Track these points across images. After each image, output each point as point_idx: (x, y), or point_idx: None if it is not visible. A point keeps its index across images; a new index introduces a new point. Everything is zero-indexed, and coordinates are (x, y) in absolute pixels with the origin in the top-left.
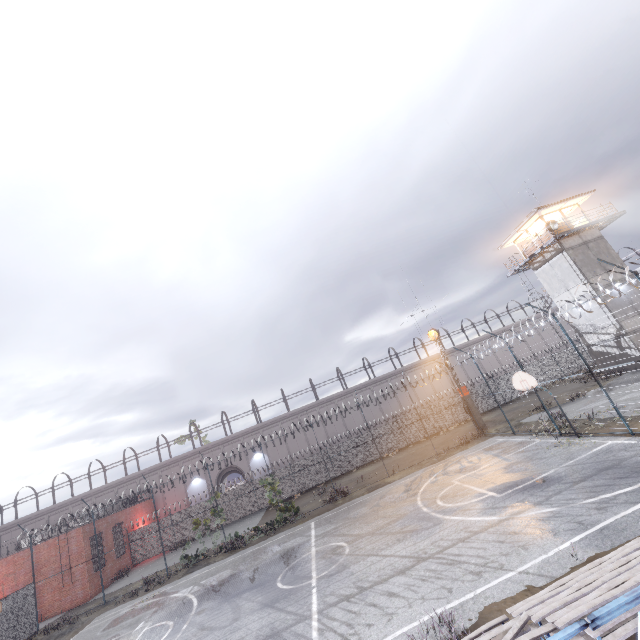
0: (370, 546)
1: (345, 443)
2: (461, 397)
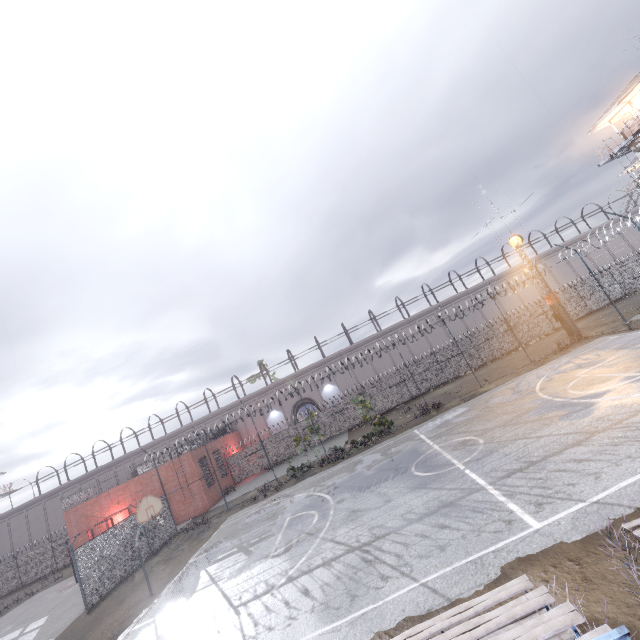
0: (509, 434)
1: (418, 366)
2: (550, 305)
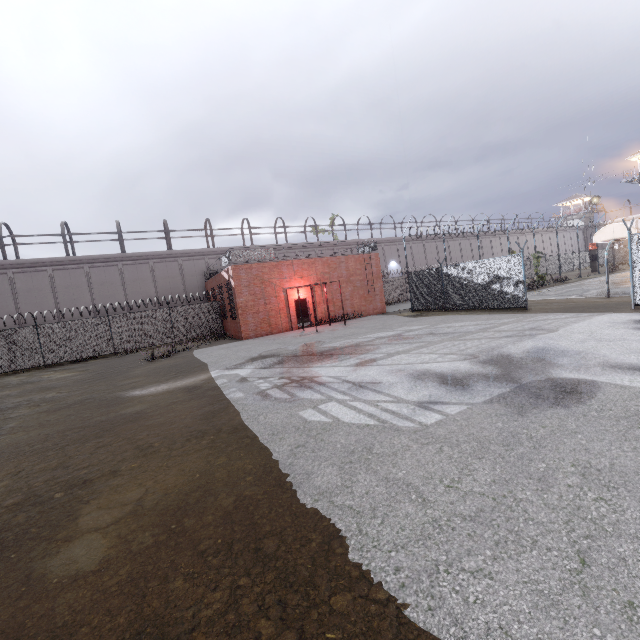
0: None
1: None
2: (591, 250)
